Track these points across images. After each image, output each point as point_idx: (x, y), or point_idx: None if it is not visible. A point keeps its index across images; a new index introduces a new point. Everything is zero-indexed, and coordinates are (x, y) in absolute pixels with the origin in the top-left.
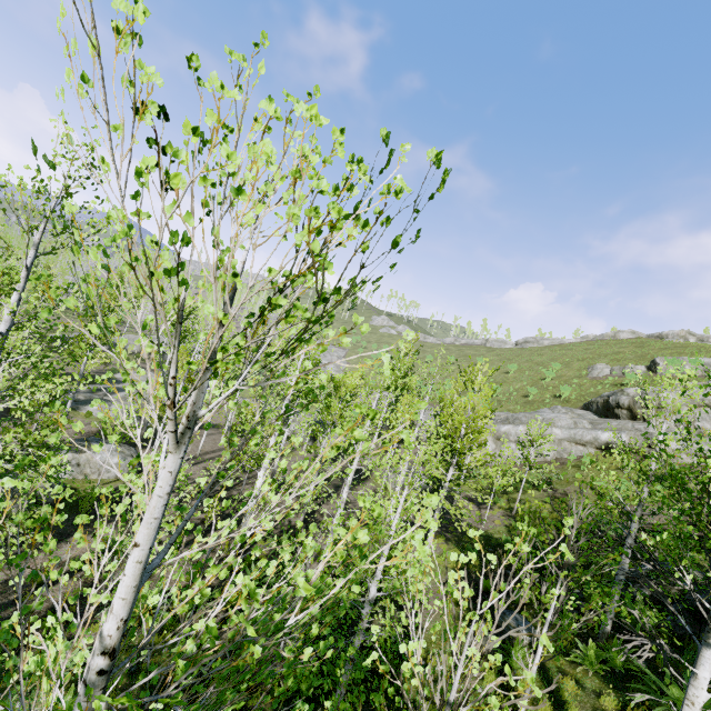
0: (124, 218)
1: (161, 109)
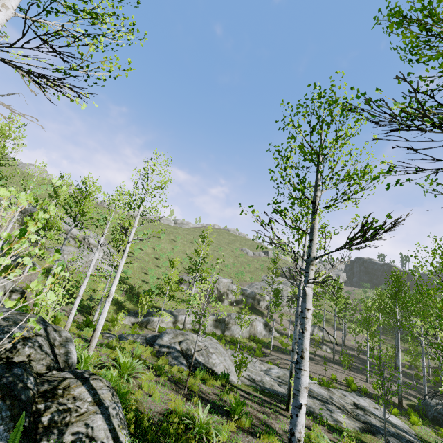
0: None
1: None
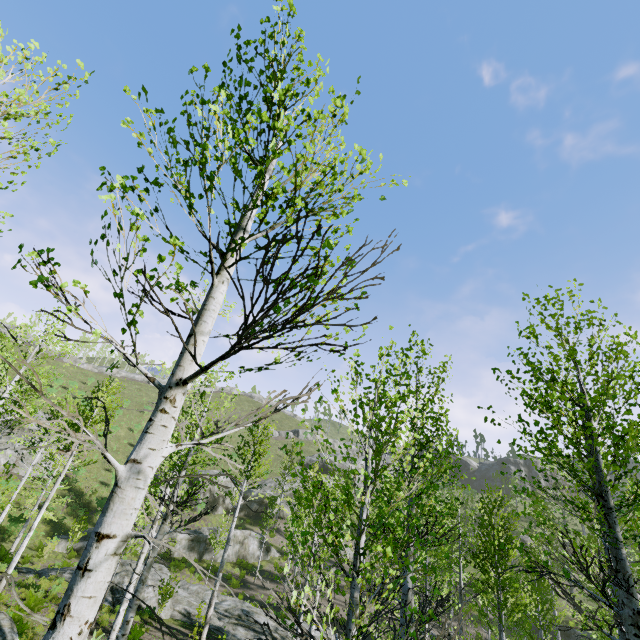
0: None
1: None
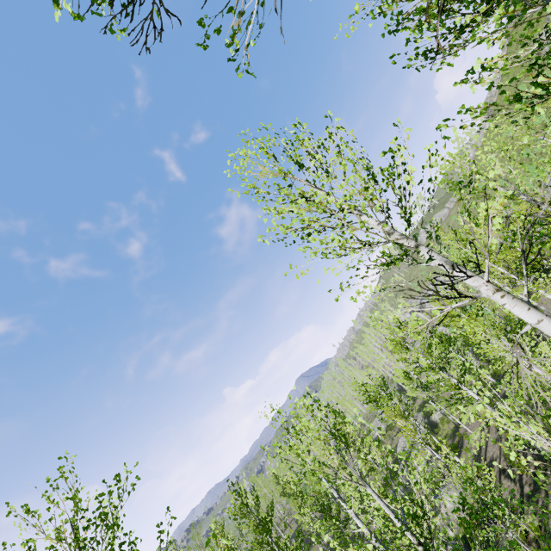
0: (307, 467)
1: (290, 446)
